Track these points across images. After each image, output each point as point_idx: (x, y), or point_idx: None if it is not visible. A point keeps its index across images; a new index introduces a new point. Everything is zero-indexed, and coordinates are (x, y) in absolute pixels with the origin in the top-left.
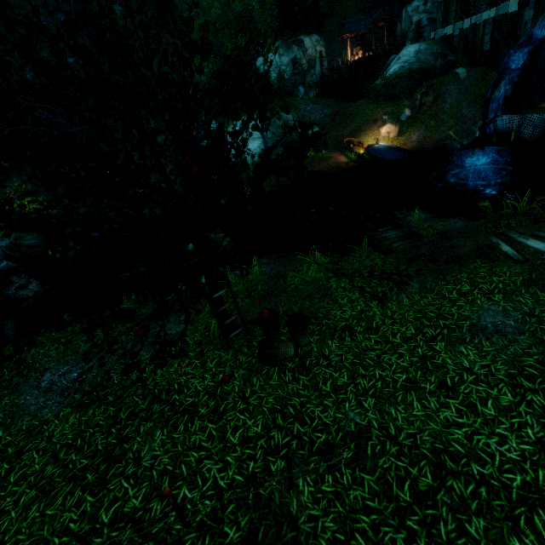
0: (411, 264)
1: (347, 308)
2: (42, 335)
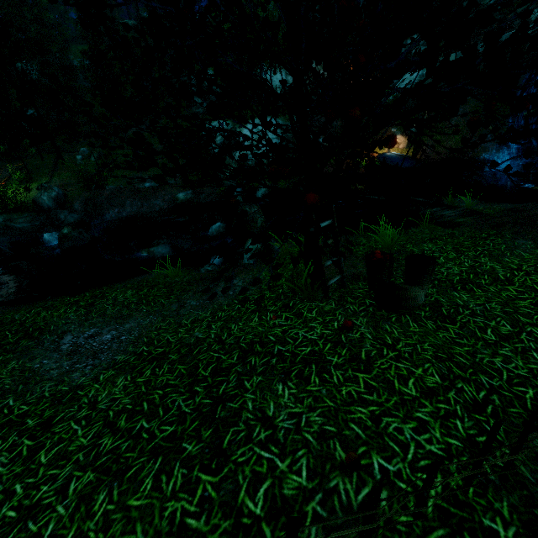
0: (500, 229)
1: (450, 265)
2: (51, 300)
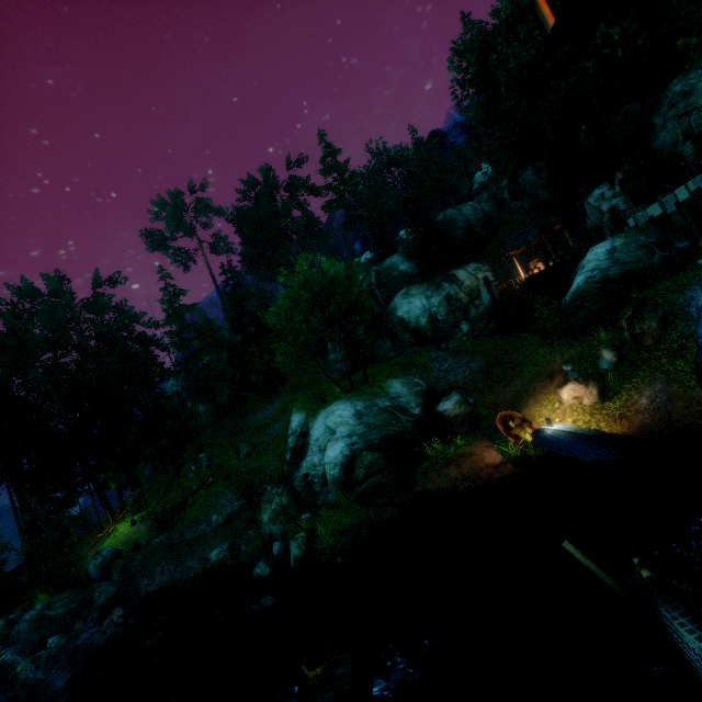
0: None
1: None
2: None
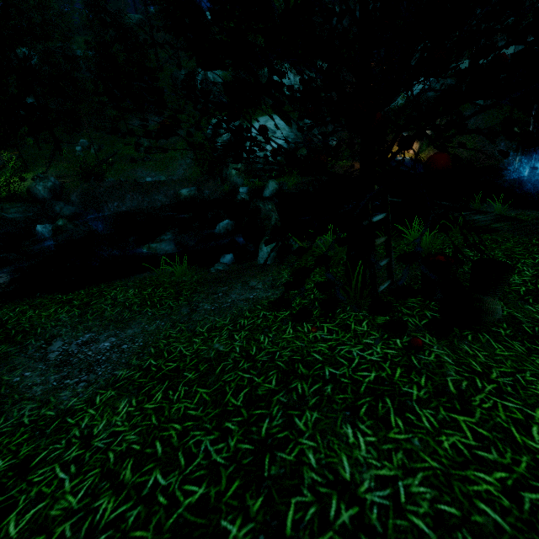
0: None
1: None
2: (40, 297)
